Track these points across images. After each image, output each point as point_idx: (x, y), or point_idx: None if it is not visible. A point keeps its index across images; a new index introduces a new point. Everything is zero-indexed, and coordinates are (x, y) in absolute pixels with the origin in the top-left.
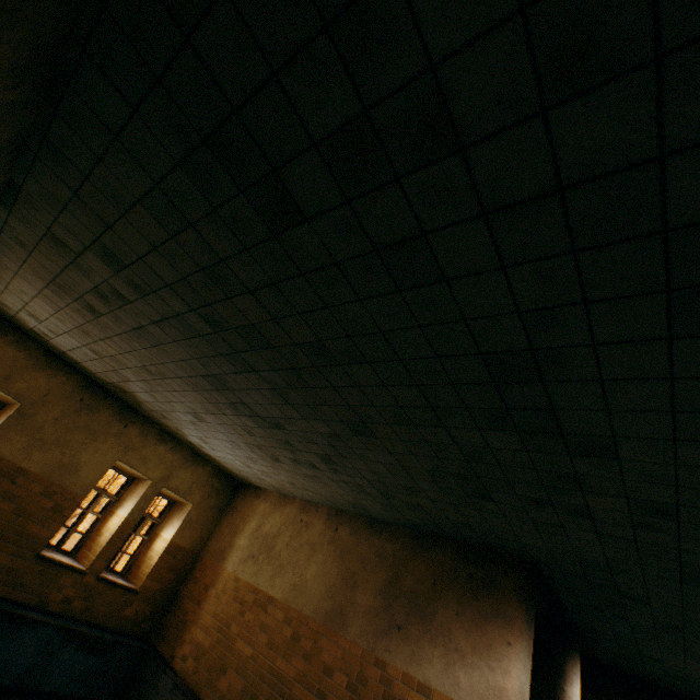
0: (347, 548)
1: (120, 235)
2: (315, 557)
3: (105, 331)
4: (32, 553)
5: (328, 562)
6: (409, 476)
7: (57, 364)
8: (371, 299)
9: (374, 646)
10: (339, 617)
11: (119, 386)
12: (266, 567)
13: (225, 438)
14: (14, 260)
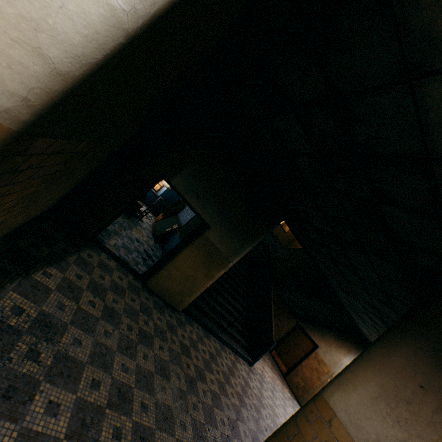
0: None
1: None
2: None
3: None
4: None
5: None
6: None
7: None
8: None
9: None
10: None
11: None
12: None
13: None
14: None
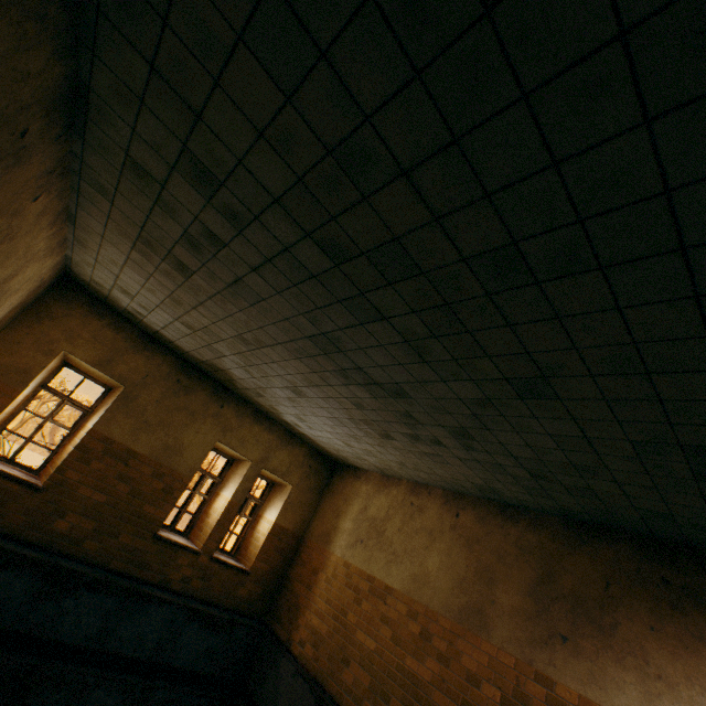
0: (474, 537)
1: (213, 128)
2: (435, 545)
3: (197, 296)
4: (150, 534)
5: (453, 552)
6: (592, 451)
7: (152, 346)
8: (678, 110)
9: (531, 658)
10: (477, 617)
11: (213, 364)
12: (377, 553)
13: (326, 414)
14: (98, 219)
